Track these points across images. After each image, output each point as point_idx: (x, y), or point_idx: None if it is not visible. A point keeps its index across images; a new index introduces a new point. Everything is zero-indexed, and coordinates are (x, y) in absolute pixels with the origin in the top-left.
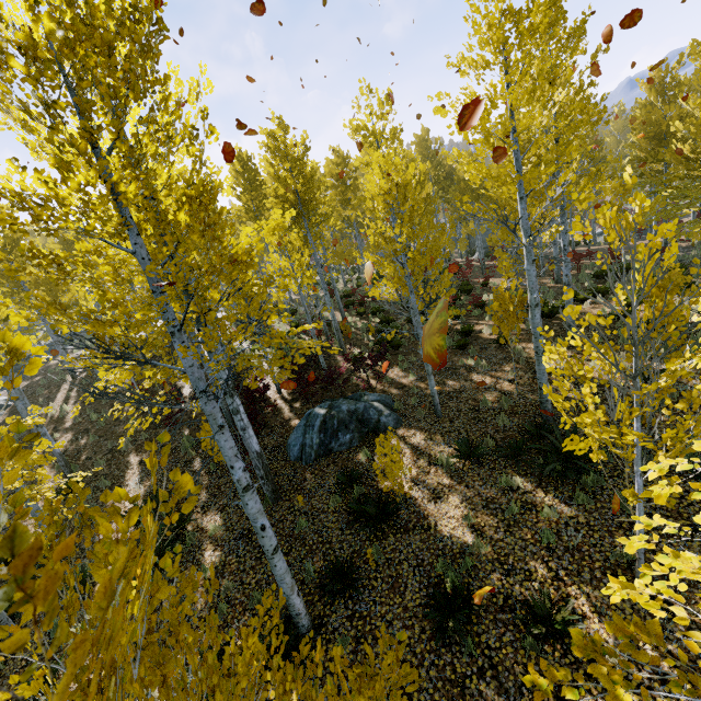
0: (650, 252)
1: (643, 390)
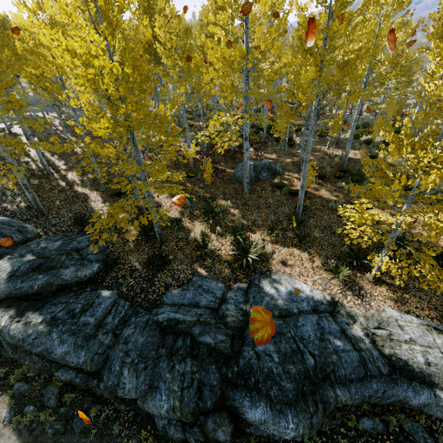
0: (439, 95)
1: (422, 134)
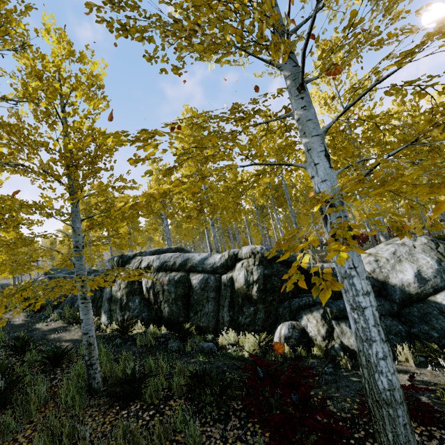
0: None
1: None
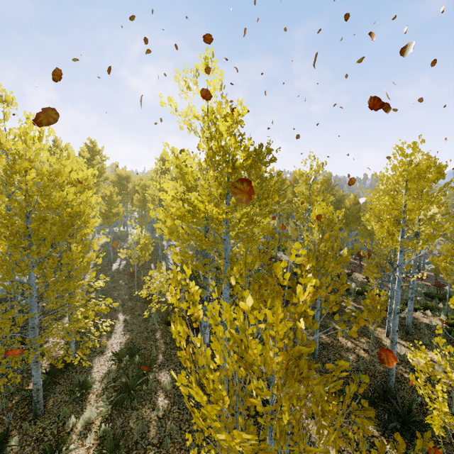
0: None
1: None
